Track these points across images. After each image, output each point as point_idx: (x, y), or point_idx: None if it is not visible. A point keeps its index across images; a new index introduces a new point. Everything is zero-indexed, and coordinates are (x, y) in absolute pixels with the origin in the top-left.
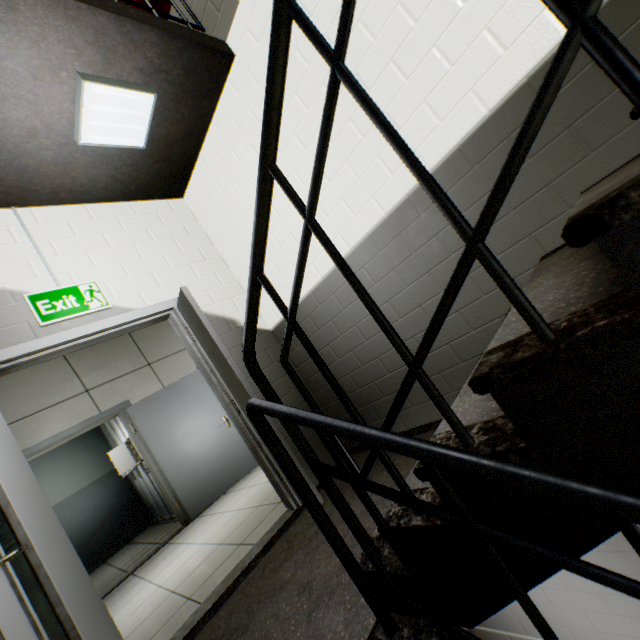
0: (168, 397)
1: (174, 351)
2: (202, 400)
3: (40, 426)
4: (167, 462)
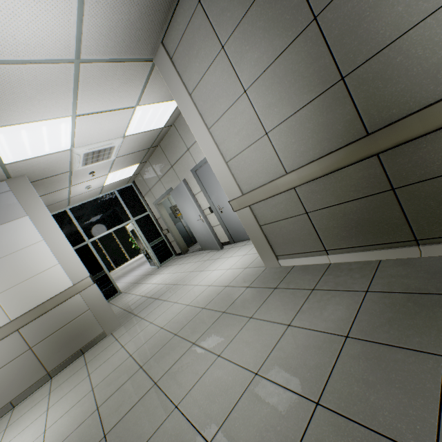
0: (178, 193)
1: (178, 157)
2: (189, 201)
3: (156, 192)
4: (189, 223)
